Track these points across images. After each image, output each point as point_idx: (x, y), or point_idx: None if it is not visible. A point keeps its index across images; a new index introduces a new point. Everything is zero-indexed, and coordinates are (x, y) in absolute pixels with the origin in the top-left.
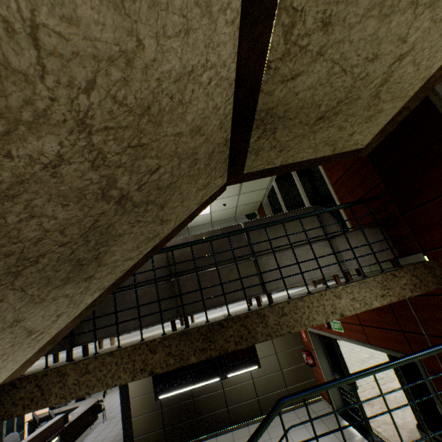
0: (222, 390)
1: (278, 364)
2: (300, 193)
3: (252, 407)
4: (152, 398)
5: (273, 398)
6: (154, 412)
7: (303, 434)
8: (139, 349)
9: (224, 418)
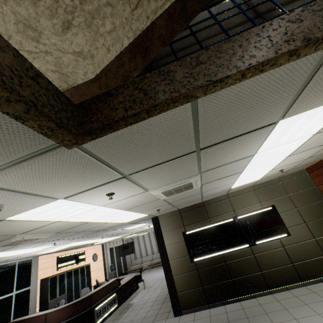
0: (252, 256)
1: (309, 232)
2: None
3: (288, 273)
4: (187, 261)
5: (311, 265)
6: (191, 272)
7: None
8: (271, 26)
9: (260, 282)
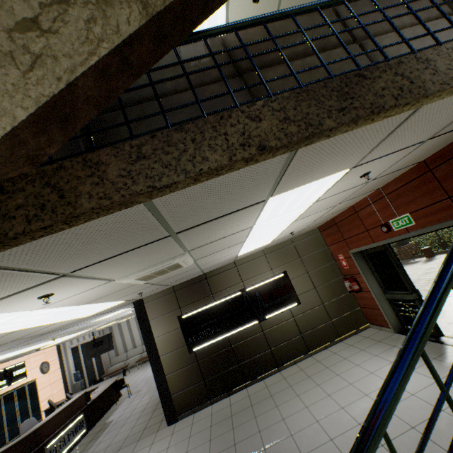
0: (261, 333)
1: (319, 298)
2: None
3: (297, 345)
4: (185, 352)
5: (318, 333)
6: (190, 366)
7: (363, 356)
8: (230, 119)
9: (269, 361)
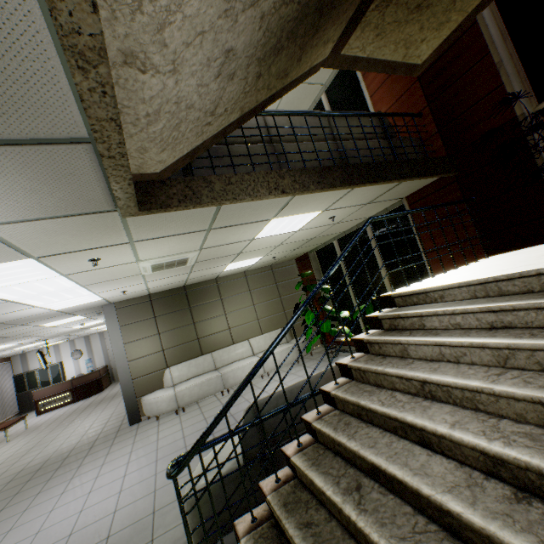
0: None
1: None
2: (379, 265)
3: None
4: None
5: None
6: None
7: None
8: None
9: None
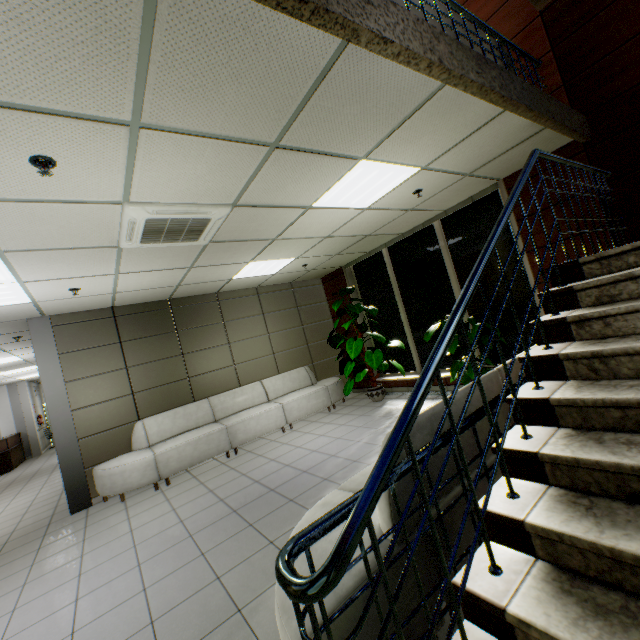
0: None
1: None
2: (450, 275)
3: None
4: None
5: None
6: None
7: None
8: None
9: None
